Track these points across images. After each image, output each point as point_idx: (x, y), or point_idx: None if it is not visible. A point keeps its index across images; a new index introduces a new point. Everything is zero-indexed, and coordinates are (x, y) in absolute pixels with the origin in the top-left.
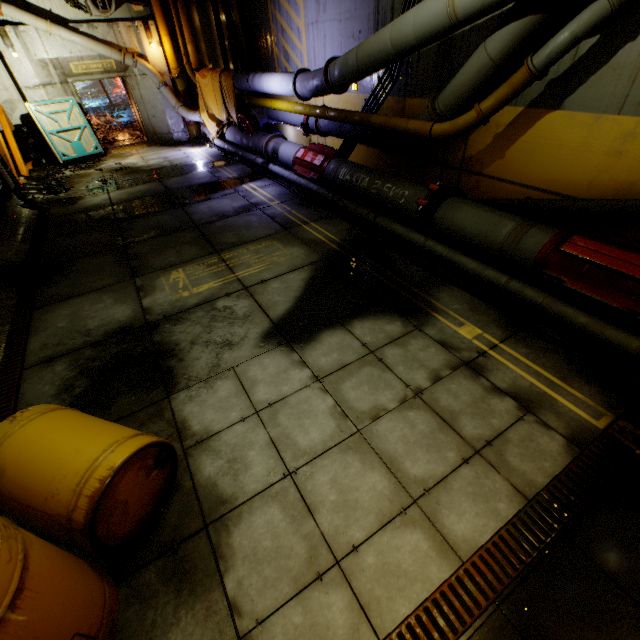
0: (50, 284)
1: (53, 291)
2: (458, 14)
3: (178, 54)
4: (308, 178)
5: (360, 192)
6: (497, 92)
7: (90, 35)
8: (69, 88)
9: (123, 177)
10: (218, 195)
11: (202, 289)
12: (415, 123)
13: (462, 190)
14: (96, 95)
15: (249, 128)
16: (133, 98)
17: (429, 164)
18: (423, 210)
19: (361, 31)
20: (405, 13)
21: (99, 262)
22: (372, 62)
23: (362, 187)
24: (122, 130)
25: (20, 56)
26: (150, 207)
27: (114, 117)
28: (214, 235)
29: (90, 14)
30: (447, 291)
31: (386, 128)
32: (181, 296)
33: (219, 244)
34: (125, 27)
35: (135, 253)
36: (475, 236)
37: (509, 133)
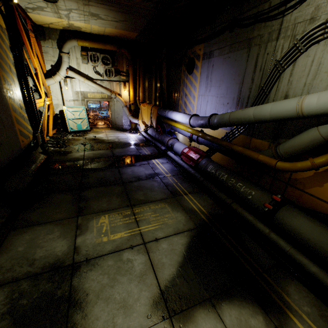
0: (30, 209)
1: (29, 216)
2: (304, 113)
3: (135, 95)
4: (188, 164)
5: (220, 181)
6: (327, 155)
7: (100, 85)
8: (84, 102)
9: (94, 144)
10: (138, 164)
11: (116, 237)
12: (263, 157)
13: (287, 195)
14: (96, 102)
15: (160, 131)
16: (110, 109)
17: (264, 174)
18: (268, 211)
19: (228, 103)
20: (264, 104)
21: (63, 198)
22: (239, 121)
23: (222, 179)
24: (101, 120)
25: (68, 89)
26: (102, 164)
27: (100, 113)
28: (131, 191)
29: (103, 77)
30: (294, 286)
31: (242, 154)
32: (102, 240)
33: (133, 199)
34: (116, 83)
35: (85, 195)
36: (311, 242)
37: (327, 174)
